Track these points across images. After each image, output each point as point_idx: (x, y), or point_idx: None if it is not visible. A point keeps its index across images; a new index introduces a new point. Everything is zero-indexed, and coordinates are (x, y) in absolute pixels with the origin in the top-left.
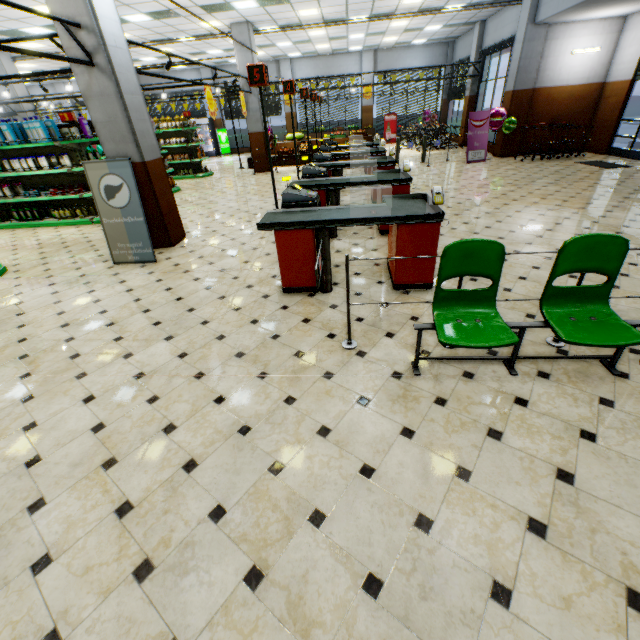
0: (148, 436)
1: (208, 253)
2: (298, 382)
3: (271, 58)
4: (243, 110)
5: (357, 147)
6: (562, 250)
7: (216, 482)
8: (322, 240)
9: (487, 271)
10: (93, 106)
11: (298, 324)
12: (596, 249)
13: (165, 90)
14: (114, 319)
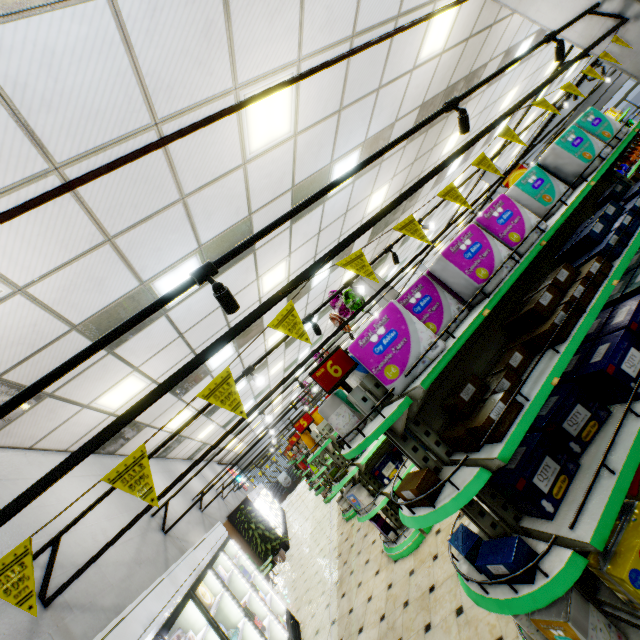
0: None
1: None
2: None
3: None
4: None
5: None
6: None
7: None
8: None
9: None
10: None
11: None
12: None
13: None
14: None
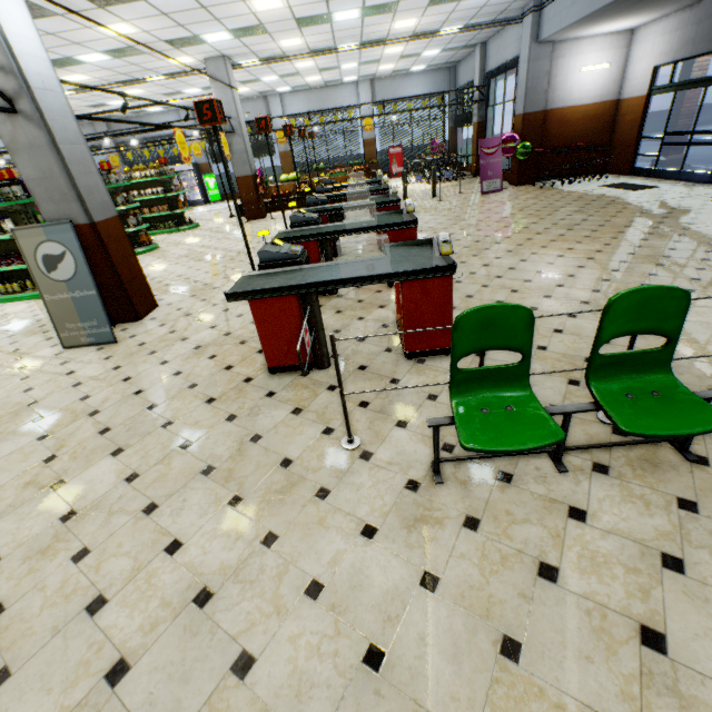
0: (63, 621)
1: (182, 325)
2: (282, 508)
3: (258, 94)
4: (226, 152)
5: (358, 185)
6: (607, 310)
7: (152, 701)
8: (309, 307)
9: (514, 343)
10: (22, 161)
11: (286, 417)
12: (649, 305)
13: (141, 135)
14: (50, 429)
